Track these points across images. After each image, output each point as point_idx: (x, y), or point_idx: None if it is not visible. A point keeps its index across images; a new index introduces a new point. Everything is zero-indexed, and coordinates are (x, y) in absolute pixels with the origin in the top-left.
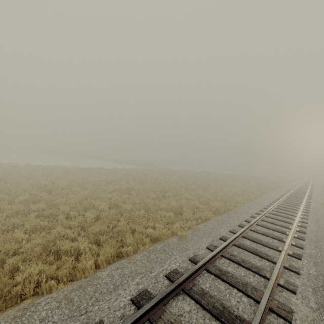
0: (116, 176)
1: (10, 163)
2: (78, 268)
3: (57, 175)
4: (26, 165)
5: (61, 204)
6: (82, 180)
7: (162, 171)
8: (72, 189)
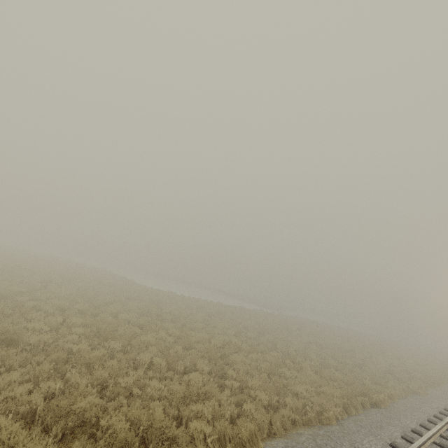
0: (278, 323)
1: (171, 292)
2: (387, 394)
3: (230, 314)
4: (187, 297)
5: (303, 350)
6: (266, 325)
7: (305, 321)
8: (278, 335)
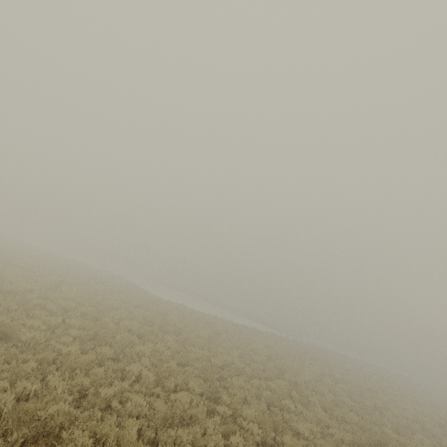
0: (290, 349)
1: (181, 305)
2: None
3: (239, 333)
4: (197, 311)
5: (314, 382)
6: (276, 350)
7: (322, 350)
8: (288, 362)
